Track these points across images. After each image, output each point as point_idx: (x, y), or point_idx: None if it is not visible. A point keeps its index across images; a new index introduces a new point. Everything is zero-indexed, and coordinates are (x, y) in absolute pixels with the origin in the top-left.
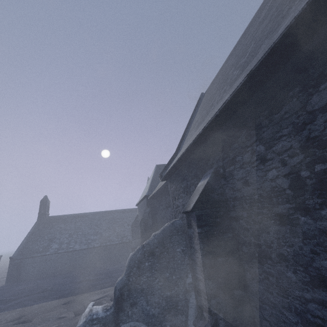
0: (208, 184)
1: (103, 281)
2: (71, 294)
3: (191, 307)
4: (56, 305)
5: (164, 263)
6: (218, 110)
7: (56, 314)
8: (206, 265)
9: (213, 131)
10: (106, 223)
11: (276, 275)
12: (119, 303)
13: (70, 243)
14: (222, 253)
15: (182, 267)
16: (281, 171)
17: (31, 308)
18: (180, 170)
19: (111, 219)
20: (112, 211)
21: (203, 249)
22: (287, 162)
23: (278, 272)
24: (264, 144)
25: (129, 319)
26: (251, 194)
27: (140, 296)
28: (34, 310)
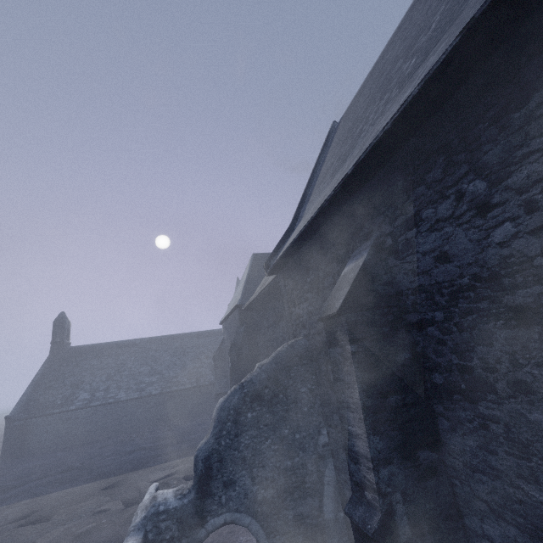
0: (366, 267)
1: (169, 449)
2: (116, 471)
3: (328, 483)
4: (91, 491)
5: (279, 413)
6: (390, 120)
7: (93, 506)
8: (369, 410)
9: (374, 168)
10: (169, 355)
11: (506, 420)
12: (204, 484)
13: (109, 391)
14: (395, 387)
15: (310, 418)
16: (525, 225)
17: (48, 498)
18: (304, 252)
19: (178, 348)
20: (179, 335)
21: (362, 381)
22: (539, 204)
23: (510, 414)
24: (487, 177)
25: (223, 509)
26: (454, 277)
27: (241, 470)
28: (54, 501)
